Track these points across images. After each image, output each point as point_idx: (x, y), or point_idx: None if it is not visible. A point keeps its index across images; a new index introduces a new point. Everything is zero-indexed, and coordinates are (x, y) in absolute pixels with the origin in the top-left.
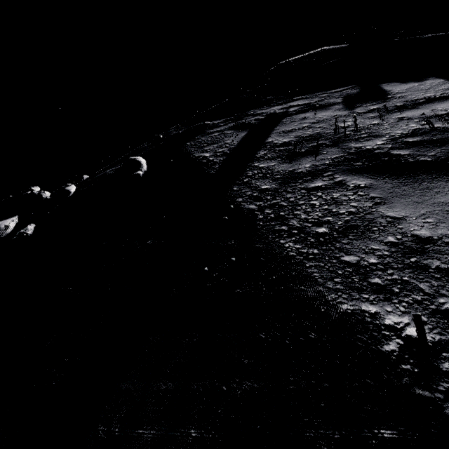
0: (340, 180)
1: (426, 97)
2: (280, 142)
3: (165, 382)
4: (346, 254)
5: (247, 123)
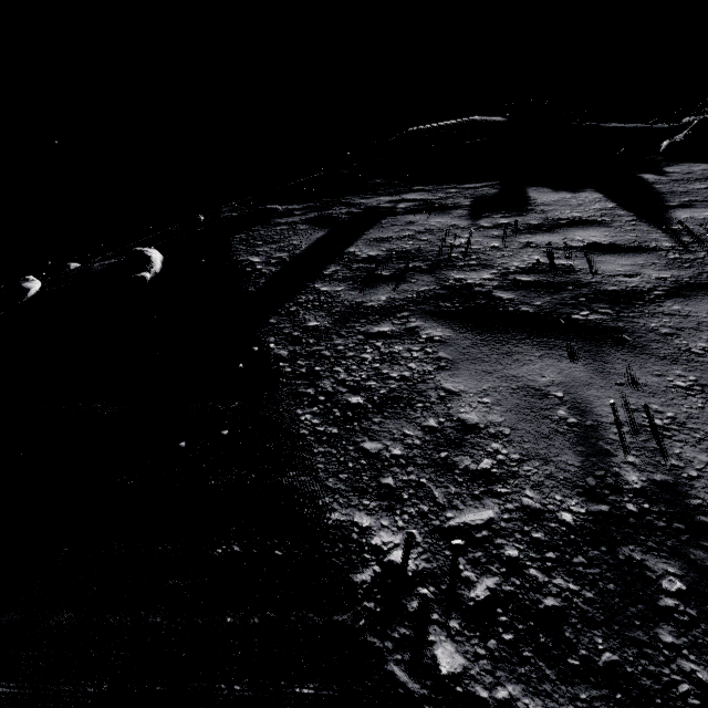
0: (414, 326)
1: (571, 218)
2: (363, 256)
3: (57, 620)
4: (370, 439)
5: (333, 217)
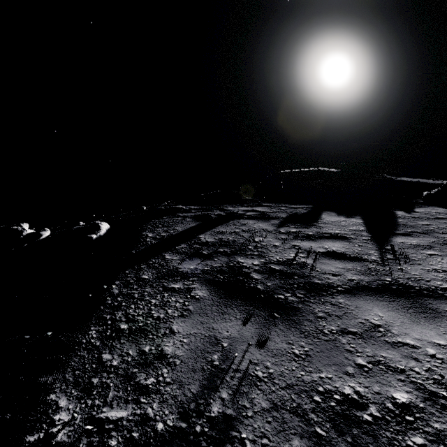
0: (192, 287)
1: (332, 233)
2: (203, 240)
3: None
4: (109, 352)
5: (208, 216)
